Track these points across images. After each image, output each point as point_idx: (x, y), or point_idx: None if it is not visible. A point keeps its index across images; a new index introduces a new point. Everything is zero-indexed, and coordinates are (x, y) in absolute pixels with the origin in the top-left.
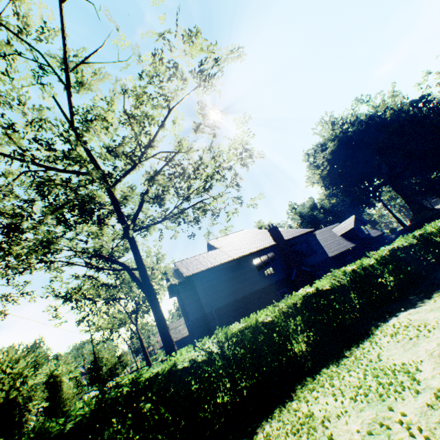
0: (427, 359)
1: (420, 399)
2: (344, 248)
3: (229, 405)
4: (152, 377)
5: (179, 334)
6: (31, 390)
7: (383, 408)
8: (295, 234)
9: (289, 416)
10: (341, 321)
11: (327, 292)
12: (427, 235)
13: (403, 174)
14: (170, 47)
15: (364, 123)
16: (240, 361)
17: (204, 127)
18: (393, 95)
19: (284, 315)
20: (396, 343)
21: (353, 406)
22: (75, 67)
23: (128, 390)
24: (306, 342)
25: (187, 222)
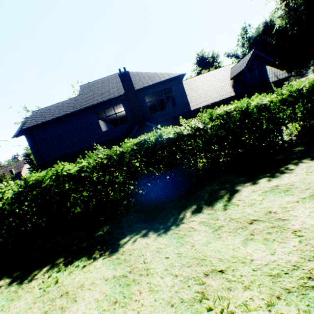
0: None
1: None
2: (216, 99)
3: None
4: None
5: None
6: None
7: None
8: (155, 81)
9: None
10: None
11: None
12: (236, 115)
13: None
14: None
15: None
16: None
17: None
18: None
19: None
20: None
21: None
22: None
23: None
24: None
25: None
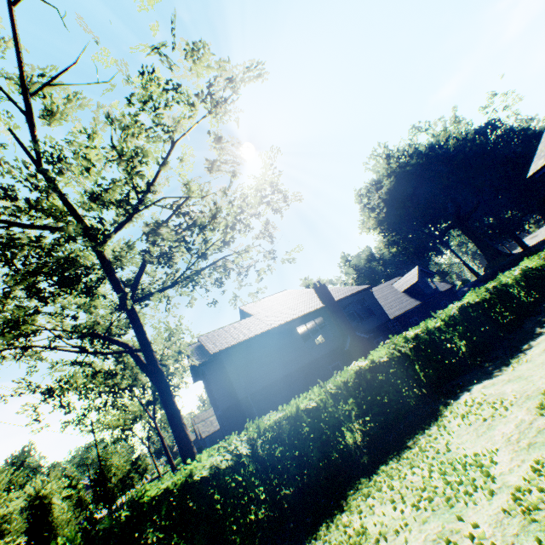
0: (503, 446)
1: (495, 503)
2: (407, 307)
3: (264, 523)
4: (160, 495)
5: (210, 427)
6: (3, 522)
7: (452, 517)
8: (347, 293)
9: (338, 534)
10: (403, 400)
11: (386, 364)
12: (502, 287)
13: (473, 215)
14: (170, 65)
15: (424, 155)
16: (277, 463)
17: (222, 164)
18: (455, 121)
19: (333, 398)
20: (468, 426)
21: (415, 516)
22: (38, 90)
23: (127, 516)
24: (362, 431)
25: (202, 286)
